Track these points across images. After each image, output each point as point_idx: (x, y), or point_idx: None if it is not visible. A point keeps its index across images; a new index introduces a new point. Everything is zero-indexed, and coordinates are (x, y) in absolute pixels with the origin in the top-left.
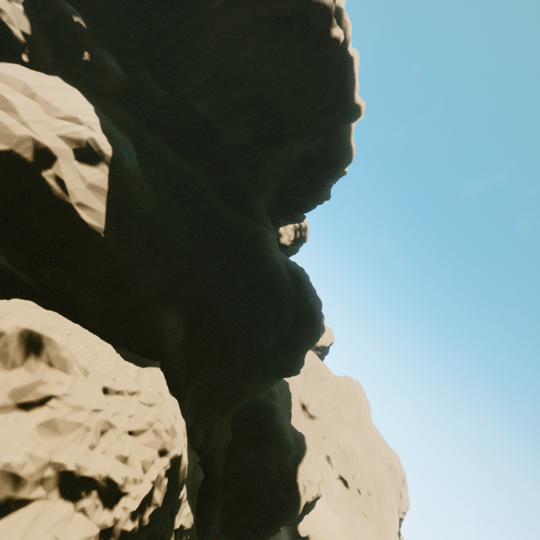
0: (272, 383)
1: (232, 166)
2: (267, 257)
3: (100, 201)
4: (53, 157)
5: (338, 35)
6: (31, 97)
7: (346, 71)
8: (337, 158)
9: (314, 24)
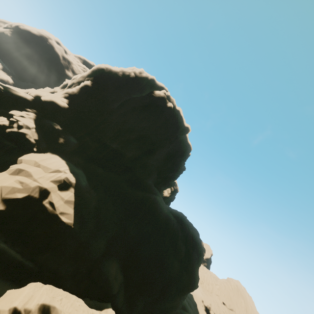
0: (183, 299)
1: (132, 168)
2: (160, 212)
3: (71, 207)
4: (48, 192)
5: (170, 105)
6: (38, 166)
7: (177, 116)
8: (184, 150)
9: (159, 104)
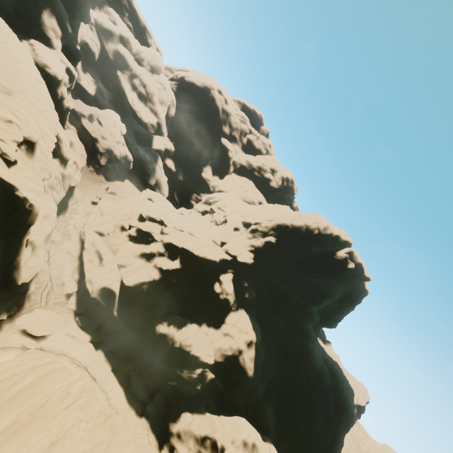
0: None
1: (295, 312)
2: (315, 366)
3: (252, 361)
4: (242, 350)
5: (352, 266)
6: (236, 326)
7: (358, 268)
8: (357, 295)
9: (339, 266)
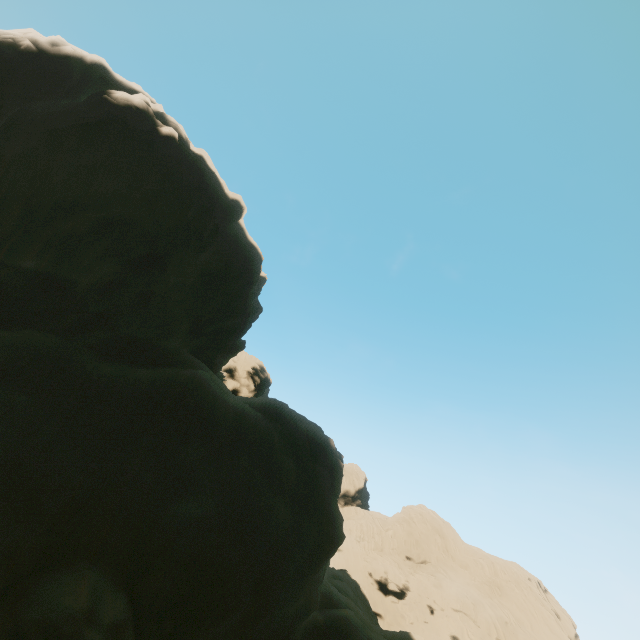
0: (318, 582)
1: (108, 315)
2: (214, 404)
3: None
4: None
5: (169, 132)
6: None
7: (201, 170)
8: (245, 261)
9: (134, 126)
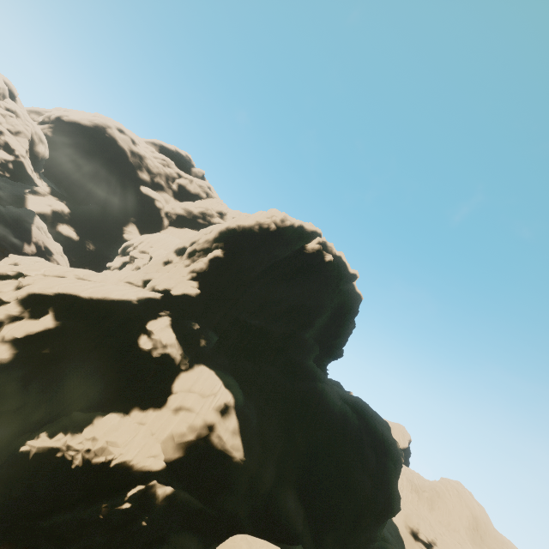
0: (381, 527)
1: (285, 349)
2: (333, 409)
3: (237, 435)
4: (214, 423)
5: (329, 259)
6: (194, 391)
7: (338, 264)
8: (351, 303)
9: (314, 262)
